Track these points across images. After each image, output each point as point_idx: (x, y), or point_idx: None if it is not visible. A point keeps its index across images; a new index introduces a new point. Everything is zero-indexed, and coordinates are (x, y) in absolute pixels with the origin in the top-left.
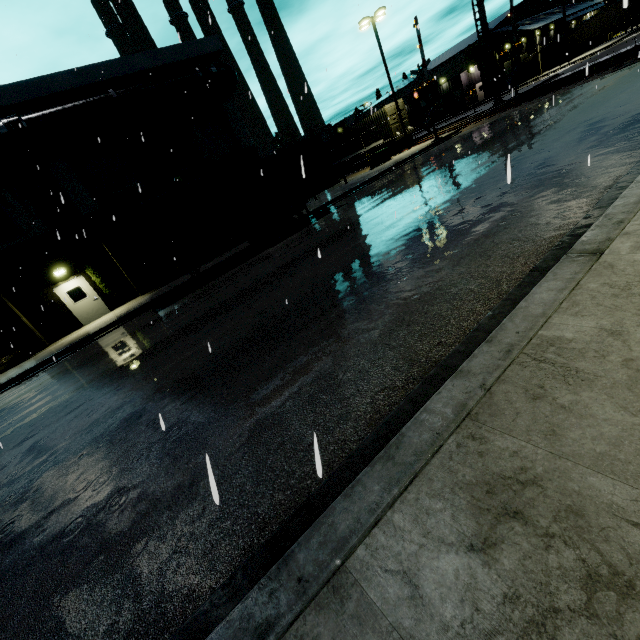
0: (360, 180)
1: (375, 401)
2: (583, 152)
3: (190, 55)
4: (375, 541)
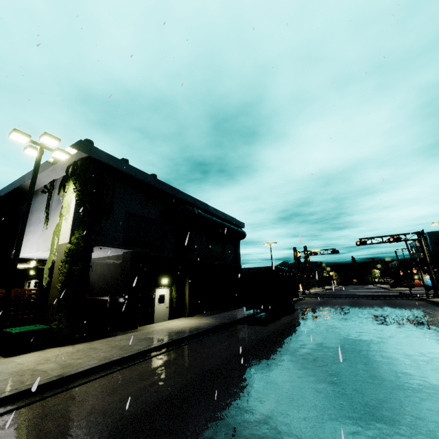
0: None
1: None
2: None
3: (238, 224)
4: None
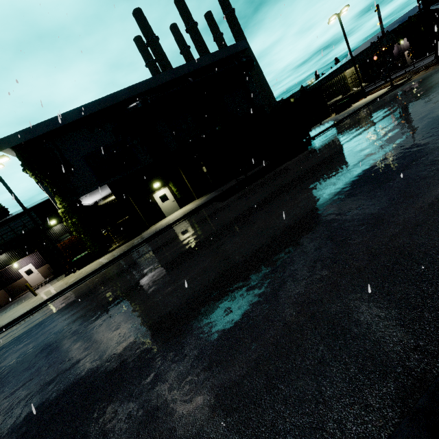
0: (335, 120)
1: None
2: None
3: (230, 53)
4: None
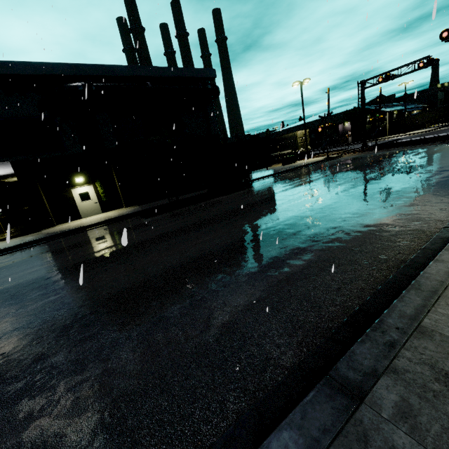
0: (278, 170)
1: (371, 273)
2: (443, 179)
3: (197, 75)
4: (433, 317)
